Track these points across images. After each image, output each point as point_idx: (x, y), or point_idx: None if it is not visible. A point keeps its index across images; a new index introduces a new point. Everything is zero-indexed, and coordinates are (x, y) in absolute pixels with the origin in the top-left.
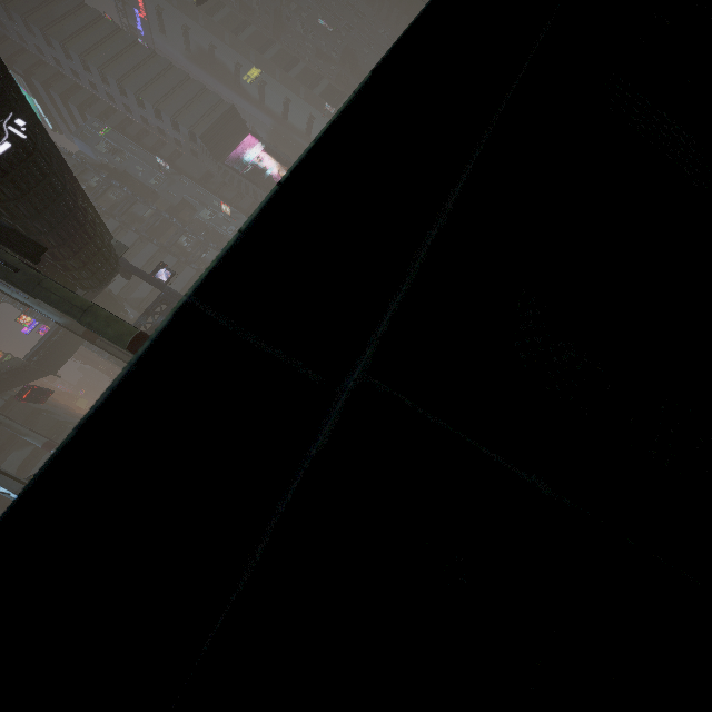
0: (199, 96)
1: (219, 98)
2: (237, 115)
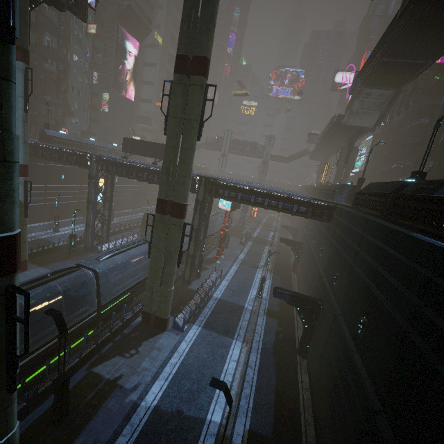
0: (149, 3)
1: (152, 19)
2: (147, 34)
